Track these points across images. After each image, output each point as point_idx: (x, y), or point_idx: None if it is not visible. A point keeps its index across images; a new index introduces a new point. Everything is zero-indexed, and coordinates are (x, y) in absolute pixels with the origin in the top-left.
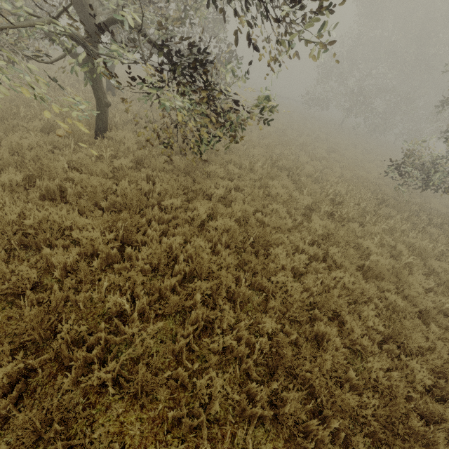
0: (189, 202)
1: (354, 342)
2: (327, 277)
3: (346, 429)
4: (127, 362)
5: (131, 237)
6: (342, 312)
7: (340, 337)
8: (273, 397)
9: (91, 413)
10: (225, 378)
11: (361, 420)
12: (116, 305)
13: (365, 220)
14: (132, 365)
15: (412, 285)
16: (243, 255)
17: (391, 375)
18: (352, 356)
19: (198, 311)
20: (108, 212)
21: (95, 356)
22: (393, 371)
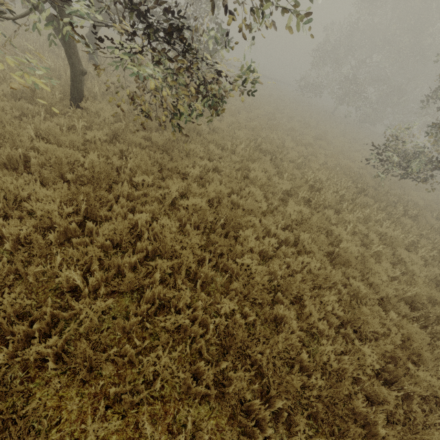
0: (164, 180)
1: (311, 325)
2: (294, 262)
3: (289, 408)
4: (75, 337)
5: (95, 212)
6: (305, 296)
7: (299, 320)
8: (220, 376)
9: (29, 387)
10: (173, 356)
11: (303, 401)
12: (70, 280)
13: (342, 208)
14: (80, 341)
15: (377, 273)
16: (210, 235)
17: (343, 358)
18: (308, 338)
19: (155, 290)
20: (75, 185)
21: (39, 330)
22: (347, 354)
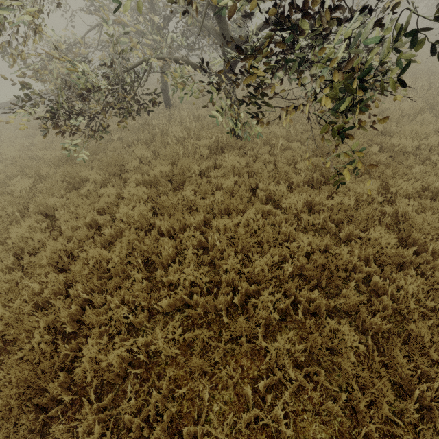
0: None
1: None
2: None
3: None
4: None
5: None
6: None
7: None
8: None
9: None
10: None
11: None
12: None
13: None
14: None
15: None
16: None
17: None
18: None
19: None
20: None
21: None
22: None
